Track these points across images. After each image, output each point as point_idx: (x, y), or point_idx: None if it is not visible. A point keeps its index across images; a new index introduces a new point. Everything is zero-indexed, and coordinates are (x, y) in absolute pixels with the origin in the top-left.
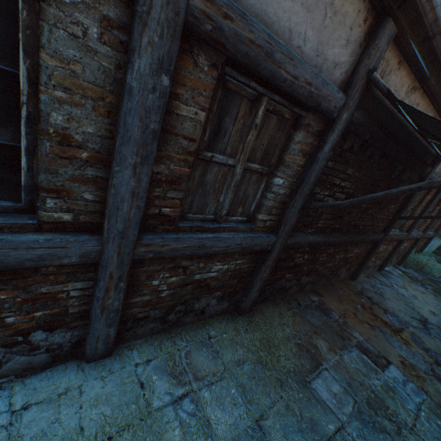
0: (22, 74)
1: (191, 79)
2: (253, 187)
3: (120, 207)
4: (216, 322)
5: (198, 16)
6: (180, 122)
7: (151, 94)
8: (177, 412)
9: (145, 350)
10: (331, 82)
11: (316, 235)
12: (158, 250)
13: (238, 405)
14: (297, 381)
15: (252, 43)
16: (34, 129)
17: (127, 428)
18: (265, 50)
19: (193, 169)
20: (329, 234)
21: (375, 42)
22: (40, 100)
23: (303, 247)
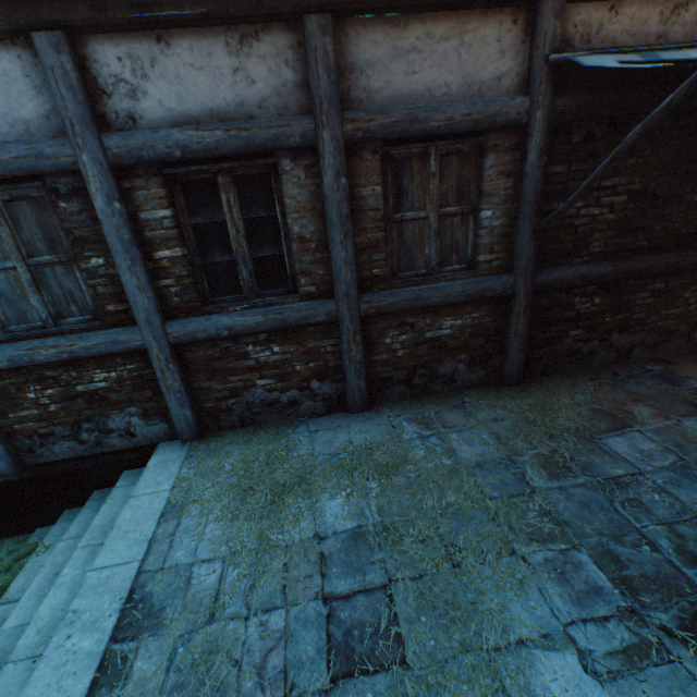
0: (278, 214)
1: (361, 170)
2: (460, 231)
3: (340, 274)
4: (472, 392)
5: (351, 134)
6: (364, 202)
7: (337, 193)
8: (423, 442)
9: (396, 409)
10: (502, 95)
11: (593, 264)
12: (378, 306)
13: (488, 445)
14: (577, 436)
15: (395, 123)
16: (288, 241)
17: (382, 445)
18: (408, 120)
19: (388, 233)
20: (625, 259)
21: (537, 30)
22: (288, 223)
23: (574, 284)
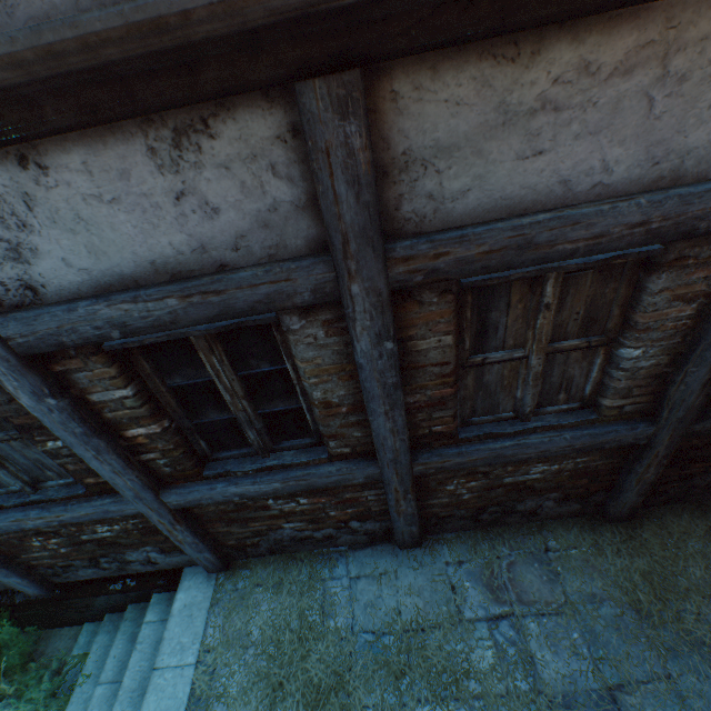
0: (289, 369)
1: (420, 317)
2: (579, 366)
3: (385, 443)
4: (559, 528)
5: (402, 278)
6: (422, 356)
7: (379, 360)
8: (491, 632)
9: (456, 548)
10: None
11: None
12: (439, 466)
13: (580, 656)
14: None
15: (487, 252)
16: (307, 396)
17: (438, 627)
18: (514, 245)
19: (460, 378)
20: None
21: None
22: (304, 384)
23: None
